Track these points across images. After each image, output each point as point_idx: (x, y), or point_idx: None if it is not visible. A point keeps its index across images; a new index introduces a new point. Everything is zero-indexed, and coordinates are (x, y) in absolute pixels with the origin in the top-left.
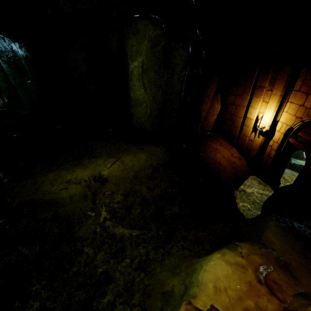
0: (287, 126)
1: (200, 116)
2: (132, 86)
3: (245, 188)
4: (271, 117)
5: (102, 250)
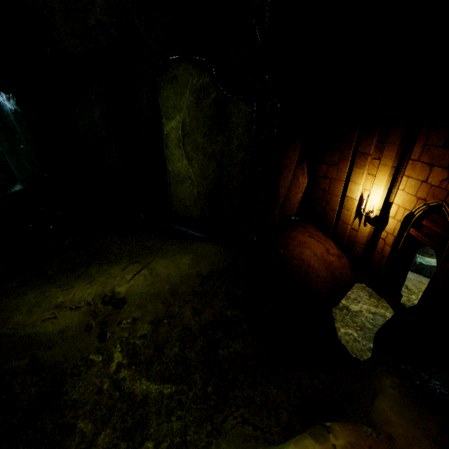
0: (405, 211)
1: (277, 195)
2: (169, 156)
3: (348, 304)
4: (381, 197)
5: (108, 426)
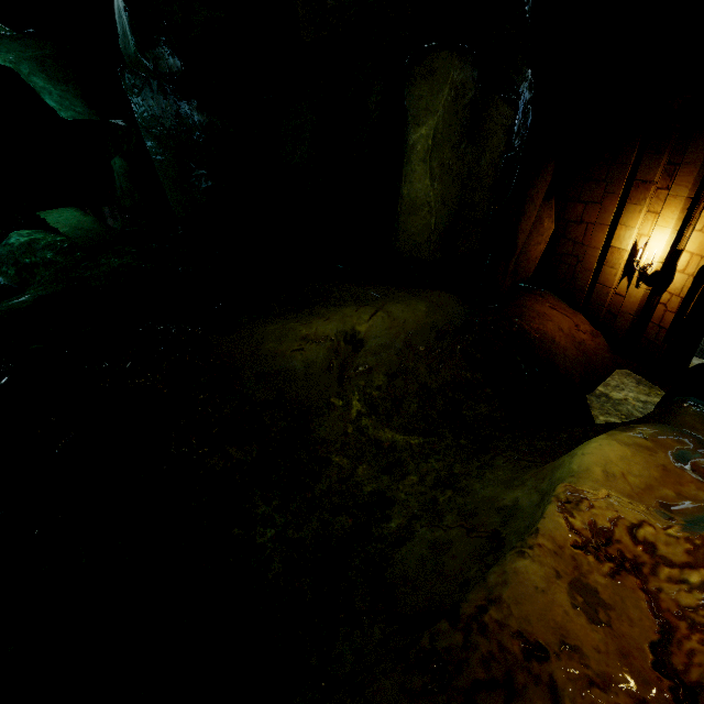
0: (702, 260)
1: (515, 243)
2: (408, 174)
3: (608, 392)
4: (666, 243)
5: (363, 462)
